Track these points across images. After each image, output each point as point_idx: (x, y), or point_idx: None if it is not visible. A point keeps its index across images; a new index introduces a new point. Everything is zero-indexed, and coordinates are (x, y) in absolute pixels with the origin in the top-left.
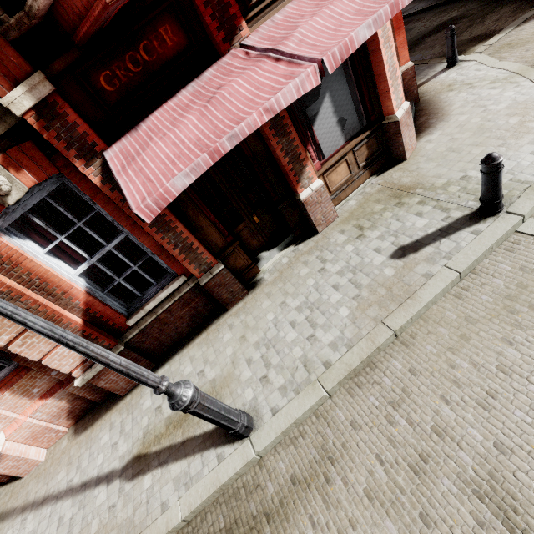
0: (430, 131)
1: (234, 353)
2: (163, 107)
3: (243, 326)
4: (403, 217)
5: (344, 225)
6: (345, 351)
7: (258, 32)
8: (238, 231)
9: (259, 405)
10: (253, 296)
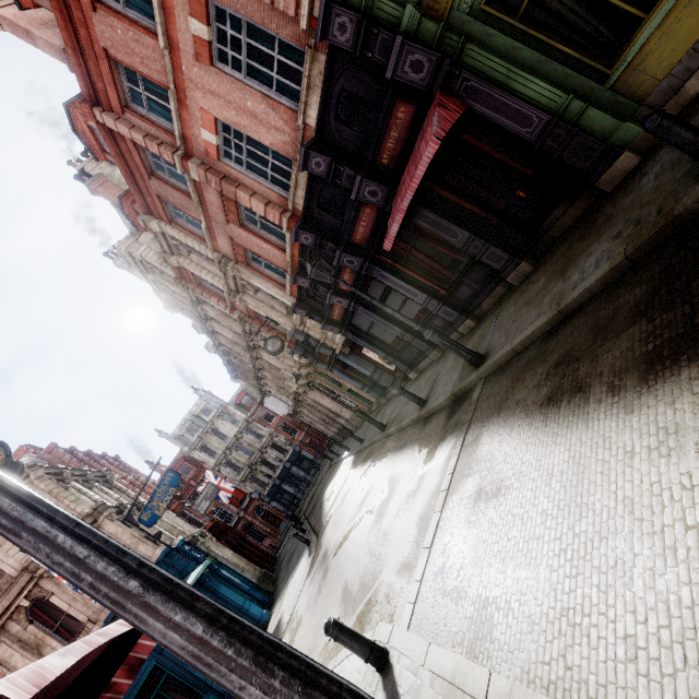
0: None
1: None
2: None
3: None
4: None
5: None
6: None
7: None
8: None
9: None
10: None
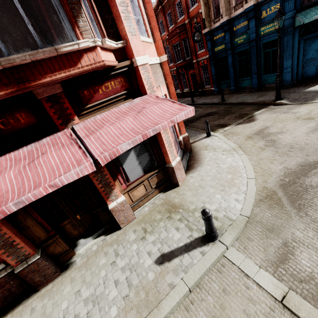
0: (193, 170)
1: None
2: (6, 155)
3: (41, 312)
4: (169, 228)
5: (137, 226)
6: None
7: (84, 122)
8: (63, 225)
9: None
10: (61, 279)
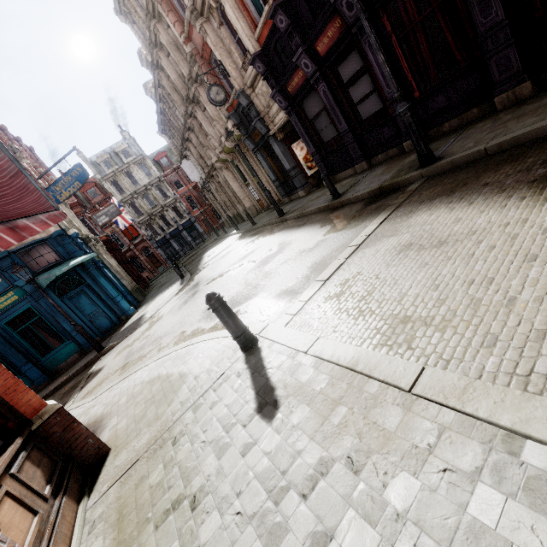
0: (100, 430)
1: None
2: None
3: None
4: (205, 423)
5: None
6: (535, 445)
7: None
8: None
9: None
10: None
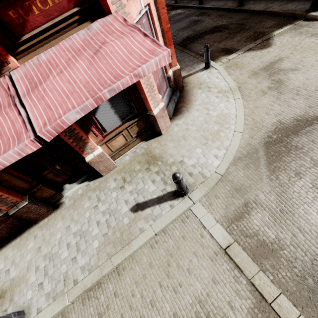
0: (180, 117)
1: (31, 260)
2: None
3: (42, 239)
4: (146, 180)
5: (117, 175)
6: (87, 274)
7: (25, 66)
8: (44, 174)
9: (32, 305)
10: (54, 215)
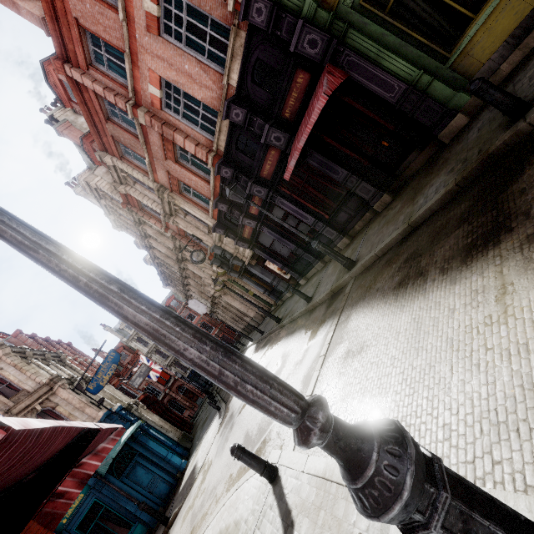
0: None
1: None
2: None
3: None
4: None
5: None
6: None
7: None
8: None
9: None
10: None
